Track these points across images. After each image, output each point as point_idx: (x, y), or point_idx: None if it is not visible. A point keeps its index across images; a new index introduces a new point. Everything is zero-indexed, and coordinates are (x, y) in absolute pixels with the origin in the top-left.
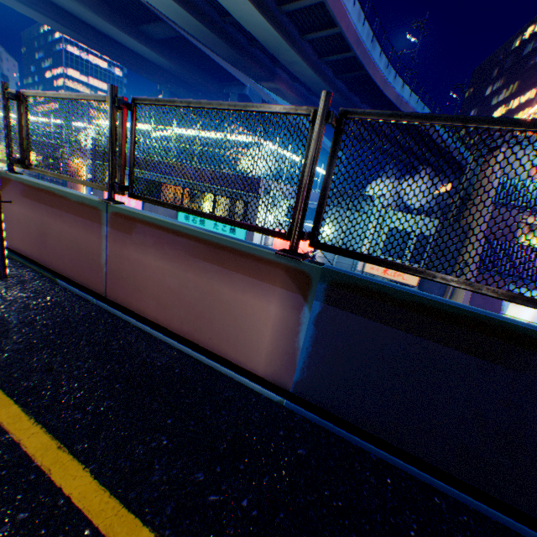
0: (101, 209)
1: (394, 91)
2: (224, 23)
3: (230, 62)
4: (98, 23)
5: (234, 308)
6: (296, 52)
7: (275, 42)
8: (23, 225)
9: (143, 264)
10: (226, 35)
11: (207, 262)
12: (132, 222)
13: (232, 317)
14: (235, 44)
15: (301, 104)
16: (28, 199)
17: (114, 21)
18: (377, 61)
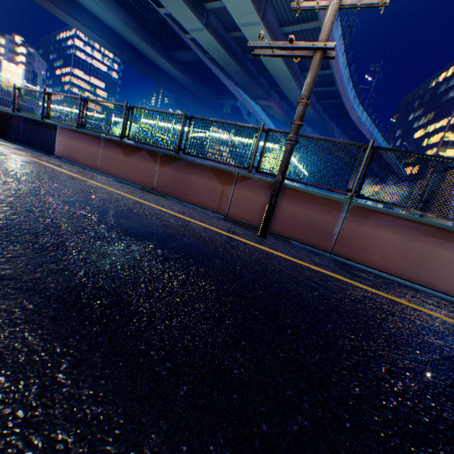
0: (342, 203)
1: (356, 115)
2: (244, 58)
3: (240, 84)
4: (143, 47)
5: (449, 262)
6: (296, 83)
7: (283, 76)
8: (254, 205)
9: (373, 236)
10: (244, 67)
11: (433, 237)
12: (370, 212)
13: (447, 267)
14: (249, 73)
15: (284, 118)
16: (266, 191)
17: (155, 47)
18: (349, 94)
